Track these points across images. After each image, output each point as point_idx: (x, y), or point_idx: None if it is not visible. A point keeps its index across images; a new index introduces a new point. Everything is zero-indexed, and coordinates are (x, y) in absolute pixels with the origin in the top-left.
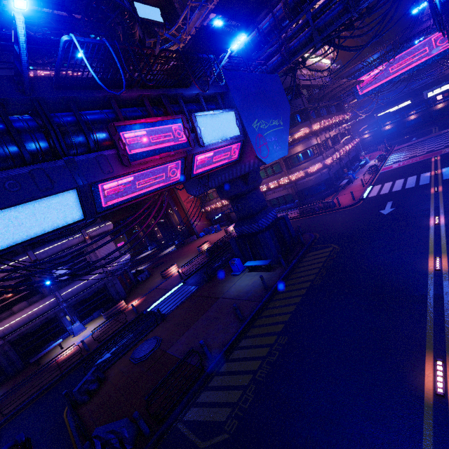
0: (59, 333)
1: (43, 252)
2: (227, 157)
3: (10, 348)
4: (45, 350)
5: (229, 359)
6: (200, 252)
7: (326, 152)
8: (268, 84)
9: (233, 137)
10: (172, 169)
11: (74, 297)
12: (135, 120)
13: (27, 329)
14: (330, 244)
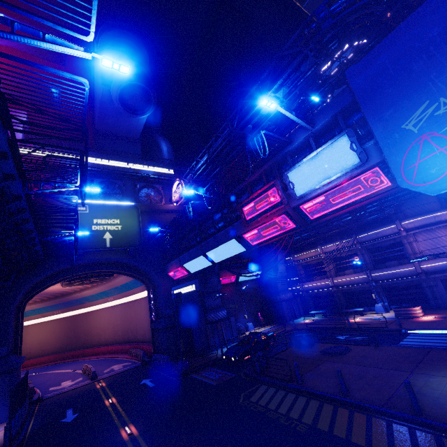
0: (372, 304)
1: (362, 237)
2: (361, 191)
3: (342, 295)
4: (351, 309)
5: (298, 396)
6: None
7: None
8: None
9: (343, 173)
10: (282, 221)
11: (383, 280)
12: (247, 199)
13: (352, 289)
14: None
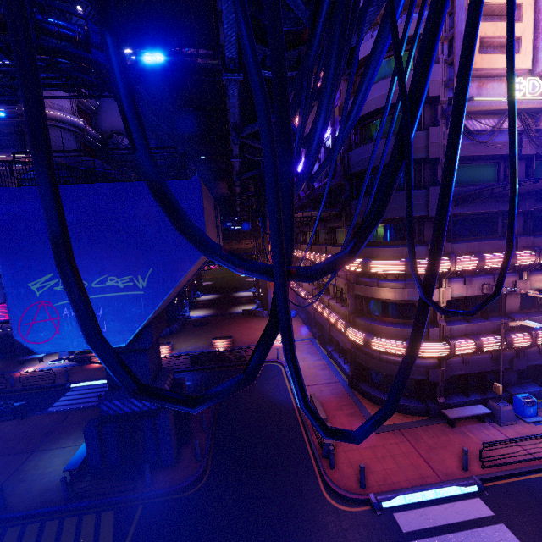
0: None
1: None
2: None
3: None
4: (30, 356)
5: None
6: (212, 346)
7: (459, 324)
8: (139, 203)
9: None
10: None
11: None
12: None
13: None
14: (128, 541)
